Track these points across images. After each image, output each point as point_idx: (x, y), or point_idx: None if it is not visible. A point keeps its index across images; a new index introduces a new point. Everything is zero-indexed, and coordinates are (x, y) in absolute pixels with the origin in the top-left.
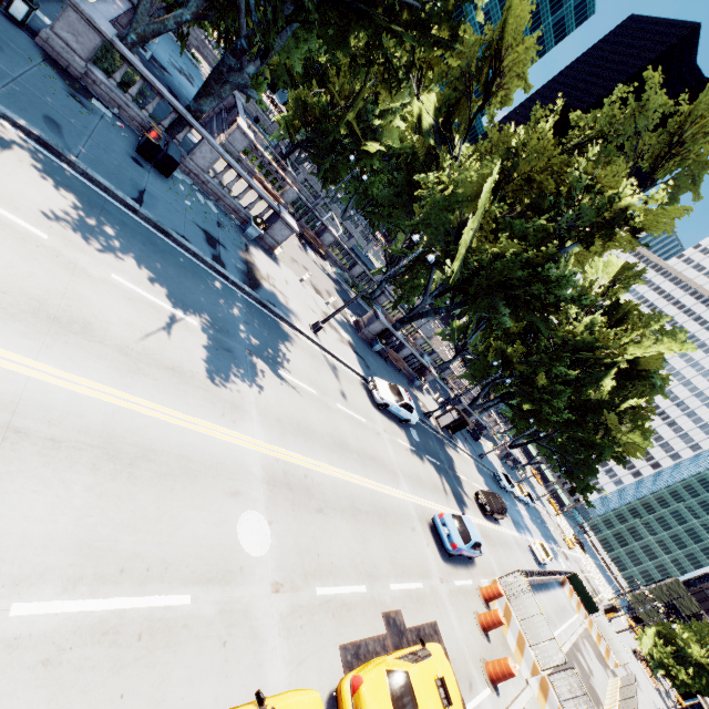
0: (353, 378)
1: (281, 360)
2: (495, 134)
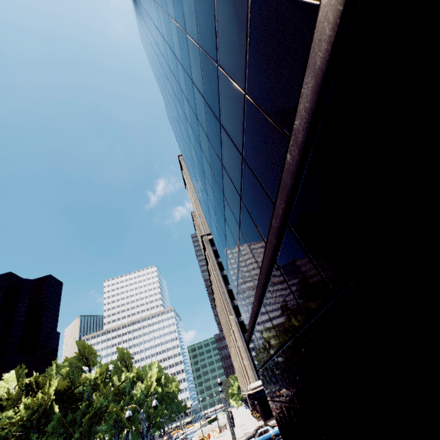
0: None
1: None
2: (96, 400)
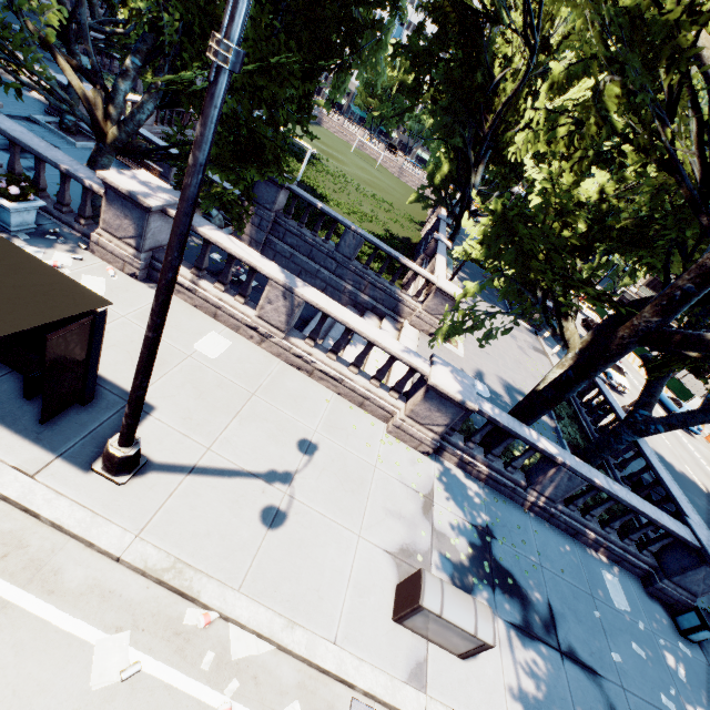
0: (614, 397)
1: (692, 481)
2: None
